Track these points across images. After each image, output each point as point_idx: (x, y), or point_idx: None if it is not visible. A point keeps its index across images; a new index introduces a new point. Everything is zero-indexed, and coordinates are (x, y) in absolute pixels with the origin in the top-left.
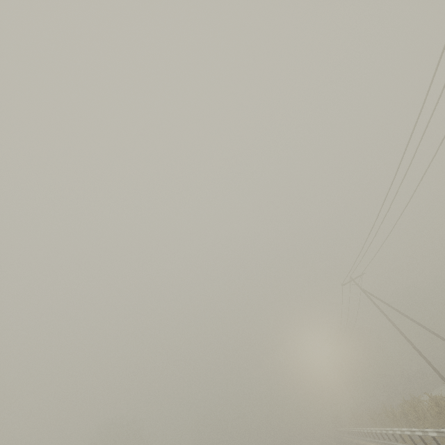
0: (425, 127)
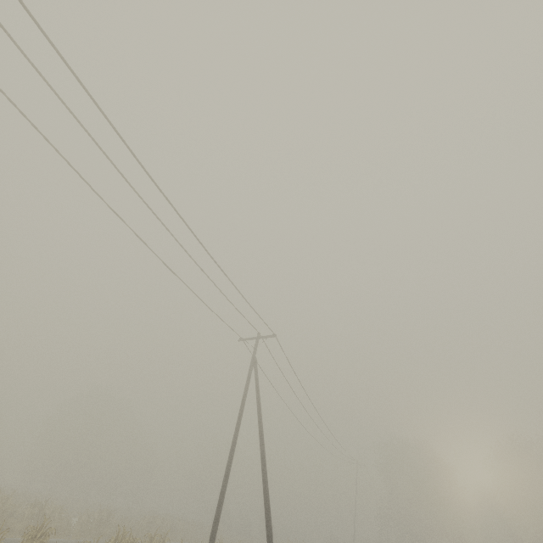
0: None
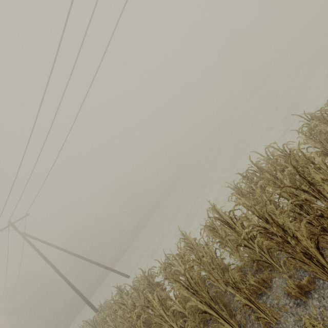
0: (91, 16)
